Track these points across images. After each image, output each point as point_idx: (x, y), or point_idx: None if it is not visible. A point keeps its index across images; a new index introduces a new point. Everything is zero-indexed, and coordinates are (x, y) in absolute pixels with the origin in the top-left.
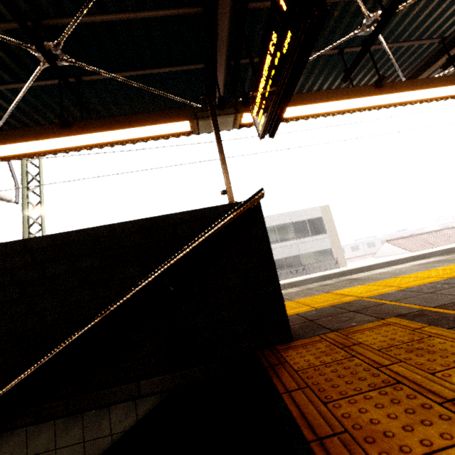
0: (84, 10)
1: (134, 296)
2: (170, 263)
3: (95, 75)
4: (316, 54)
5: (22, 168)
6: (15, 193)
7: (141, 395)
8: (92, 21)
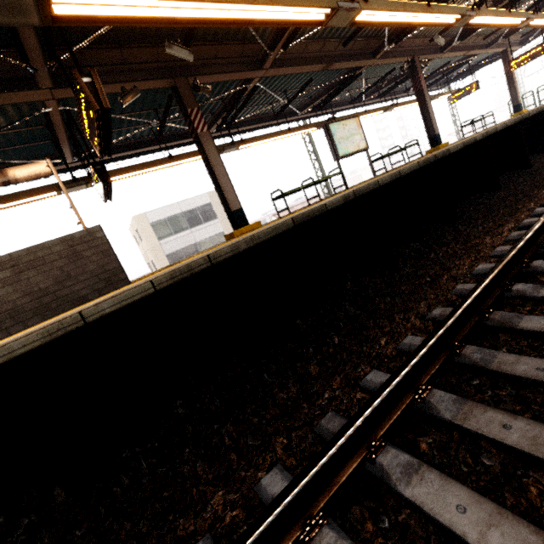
0: None
1: None
2: None
3: None
4: (132, 133)
5: None
6: None
7: None
8: None
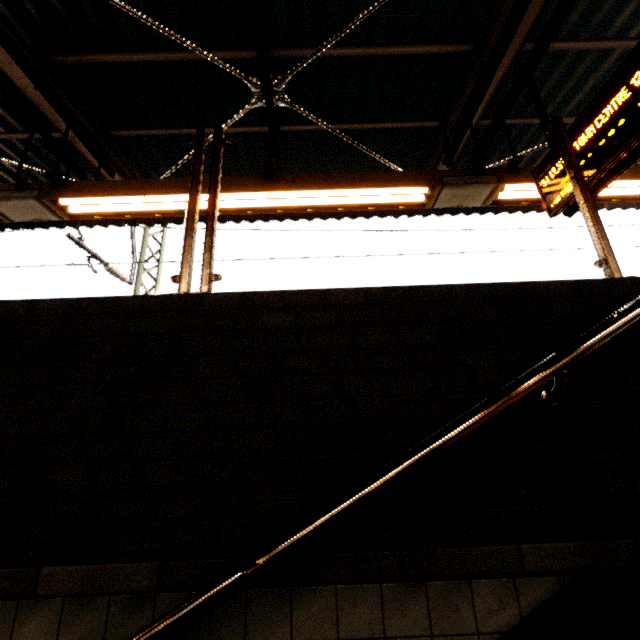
0: (337, 37)
1: (523, 394)
2: (576, 350)
3: (298, 126)
4: None
5: (143, 241)
6: (132, 270)
7: (526, 571)
8: (328, 55)
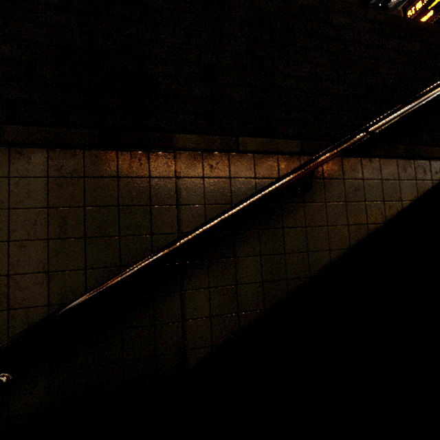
0: None
1: None
2: None
3: None
4: None
5: None
6: None
7: None
8: None
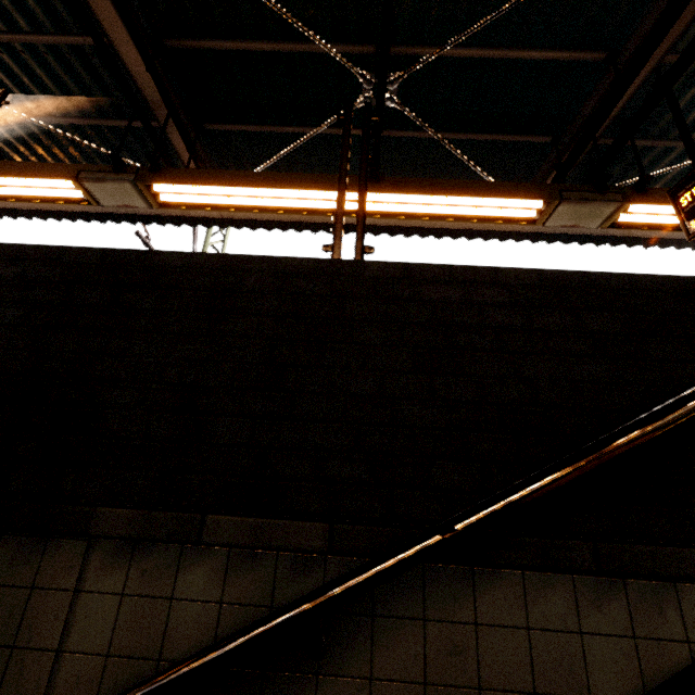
0: (467, 34)
1: None
2: None
3: (399, 131)
4: None
5: (204, 249)
6: None
7: None
8: (448, 56)
